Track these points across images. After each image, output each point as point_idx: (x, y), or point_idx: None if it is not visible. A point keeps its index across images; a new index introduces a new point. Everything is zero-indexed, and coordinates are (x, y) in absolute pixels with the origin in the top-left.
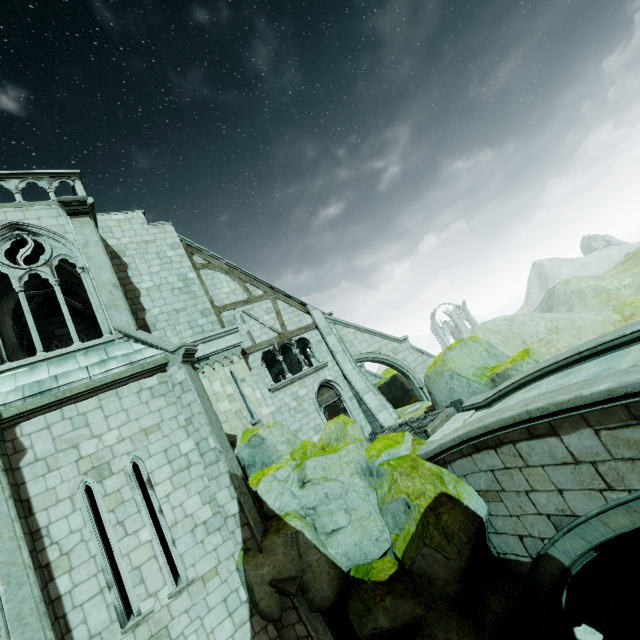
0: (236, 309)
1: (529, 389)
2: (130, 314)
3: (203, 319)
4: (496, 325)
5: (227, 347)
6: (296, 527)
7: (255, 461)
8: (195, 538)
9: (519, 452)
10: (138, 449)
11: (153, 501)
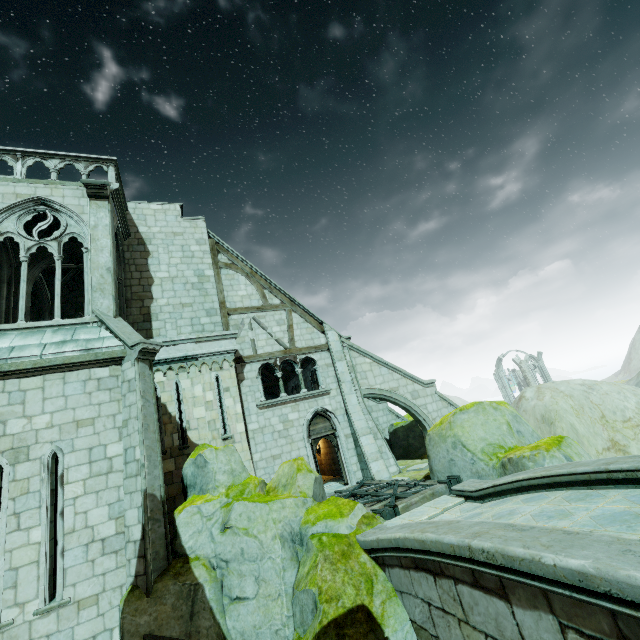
0: (247, 314)
1: (528, 498)
2: (113, 300)
3: (207, 318)
4: (570, 388)
5: (219, 351)
6: (199, 578)
7: (196, 483)
8: (87, 554)
9: (460, 597)
10: (64, 440)
11: (59, 500)
